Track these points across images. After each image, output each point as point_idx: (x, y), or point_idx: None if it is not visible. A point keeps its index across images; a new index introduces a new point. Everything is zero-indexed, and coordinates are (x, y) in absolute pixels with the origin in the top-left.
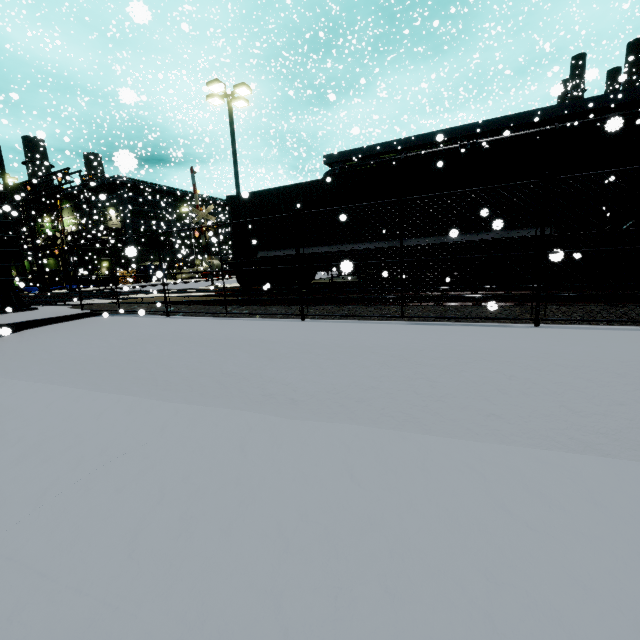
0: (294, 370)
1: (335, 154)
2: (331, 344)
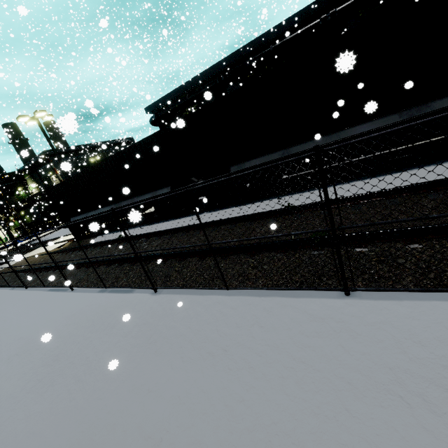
0: None
1: (150, 105)
2: None
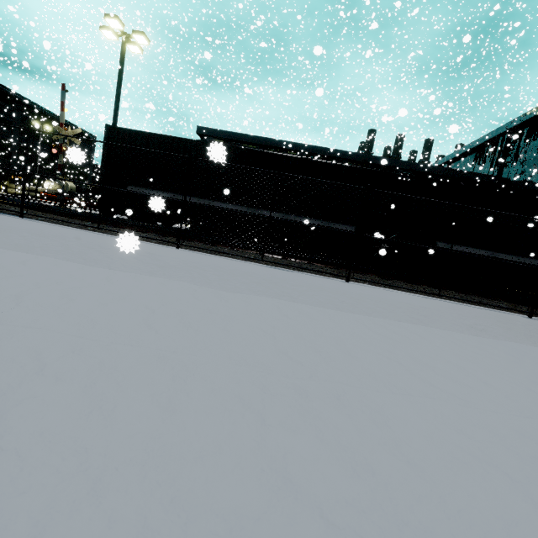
0: (185, 278)
1: (208, 128)
2: (214, 265)
